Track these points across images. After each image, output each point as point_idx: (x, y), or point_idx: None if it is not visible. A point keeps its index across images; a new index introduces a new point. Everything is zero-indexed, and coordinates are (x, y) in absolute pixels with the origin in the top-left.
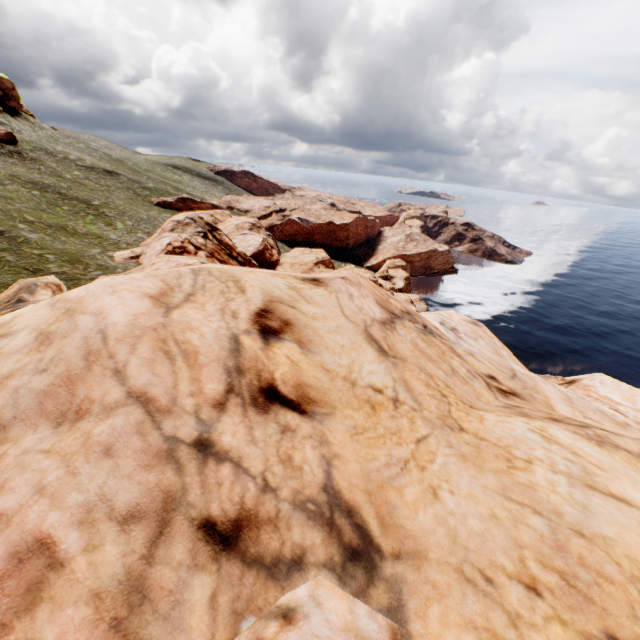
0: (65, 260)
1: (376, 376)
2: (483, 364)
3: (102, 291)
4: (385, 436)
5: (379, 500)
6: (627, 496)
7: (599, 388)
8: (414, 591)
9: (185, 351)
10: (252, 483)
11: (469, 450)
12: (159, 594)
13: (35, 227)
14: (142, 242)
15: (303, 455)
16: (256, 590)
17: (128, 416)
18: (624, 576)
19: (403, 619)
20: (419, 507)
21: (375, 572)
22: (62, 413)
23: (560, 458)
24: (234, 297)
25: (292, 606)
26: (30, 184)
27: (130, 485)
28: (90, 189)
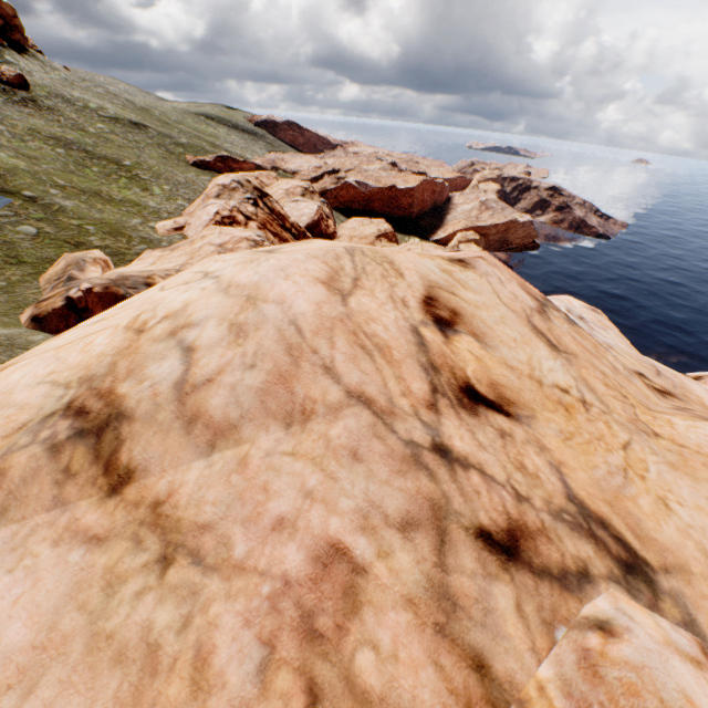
0: (106, 232)
1: (556, 374)
2: (626, 359)
3: (274, 275)
4: (592, 442)
5: (621, 511)
6: None
7: None
8: (696, 606)
9: (377, 345)
10: (504, 492)
11: (674, 458)
12: (466, 602)
13: (68, 193)
14: (184, 211)
15: (532, 462)
16: (555, 601)
17: (358, 418)
18: None
19: (701, 633)
20: (659, 519)
21: (654, 586)
22: (287, 413)
23: None
24: (396, 282)
25: (602, 618)
26: (52, 140)
27: (392, 491)
28: (118, 146)
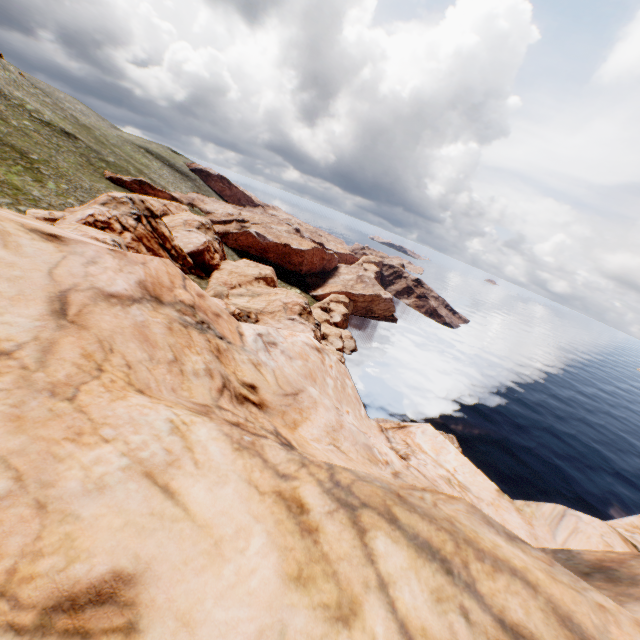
0: None
1: (10, 328)
2: (261, 375)
3: None
4: None
5: None
6: (184, 491)
7: (418, 436)
8: None
9: None
10: None
11: (41, 415)
12: None
13: None
14: (69, 208)
15: None
16: None
17: None
18: (23, 549)
19: None
20: None
21: None
22: None
23: (160, 447)
24: None
25: None
26: None
27: None
28: (35, 142)
